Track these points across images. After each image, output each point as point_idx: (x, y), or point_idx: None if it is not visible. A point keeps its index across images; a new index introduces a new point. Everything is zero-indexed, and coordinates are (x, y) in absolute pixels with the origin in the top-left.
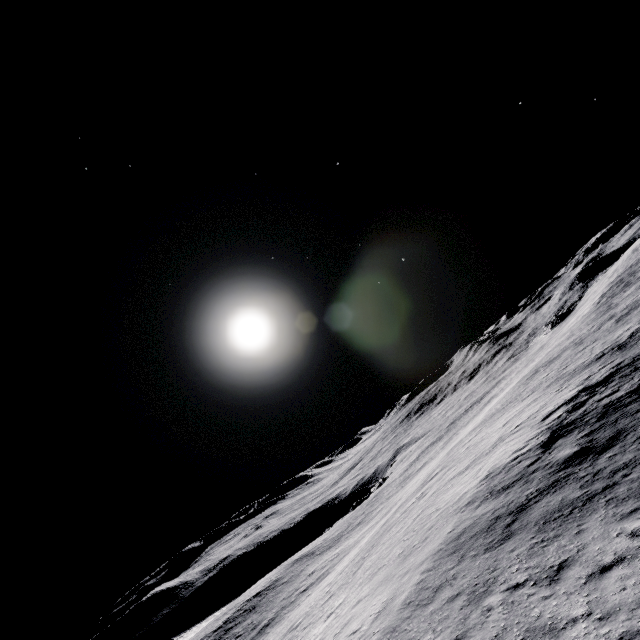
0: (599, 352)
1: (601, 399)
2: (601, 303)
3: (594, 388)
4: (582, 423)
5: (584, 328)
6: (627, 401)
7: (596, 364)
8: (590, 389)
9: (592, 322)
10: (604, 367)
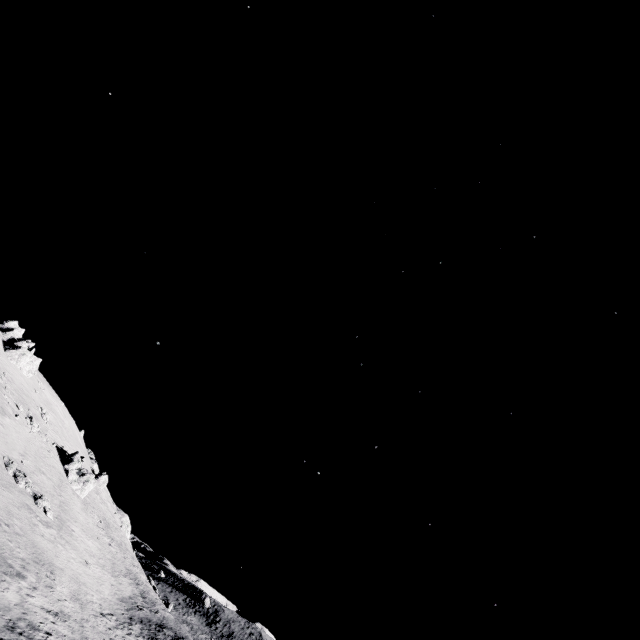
0: None
1: None
2: None
3: None
4: None
5: None
6: None
7: None
8: None
9: None
10: None
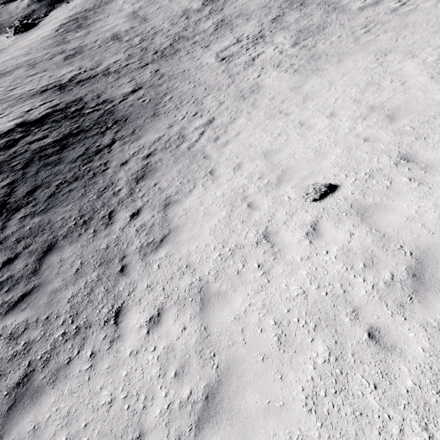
0: (45, 85)
1: (32, 142)
2: (59, 33)
3: (30, 126)
4: (8, 168)
5: (41, 51)
6: (51, 151)
7: (40, 98)
8: (27, 126)
9: (48, 48)
10: (45, 104)
